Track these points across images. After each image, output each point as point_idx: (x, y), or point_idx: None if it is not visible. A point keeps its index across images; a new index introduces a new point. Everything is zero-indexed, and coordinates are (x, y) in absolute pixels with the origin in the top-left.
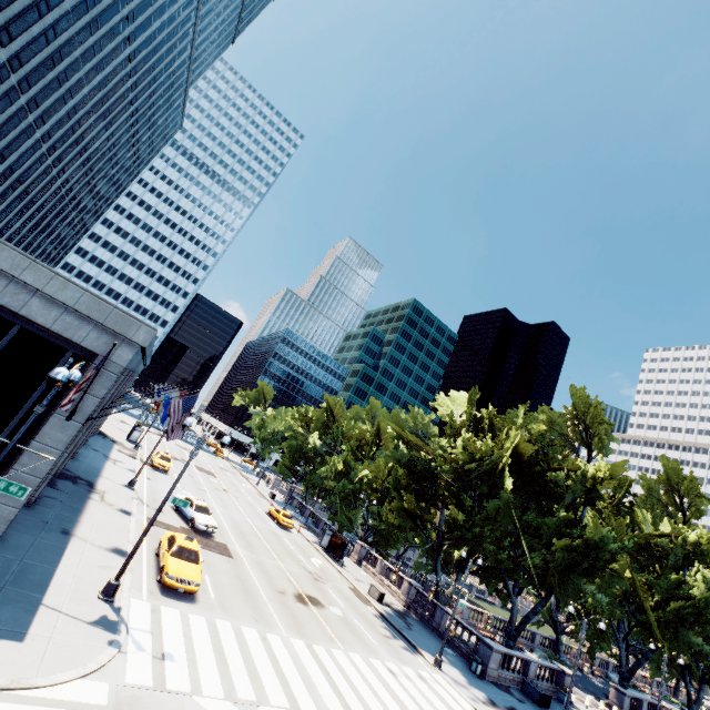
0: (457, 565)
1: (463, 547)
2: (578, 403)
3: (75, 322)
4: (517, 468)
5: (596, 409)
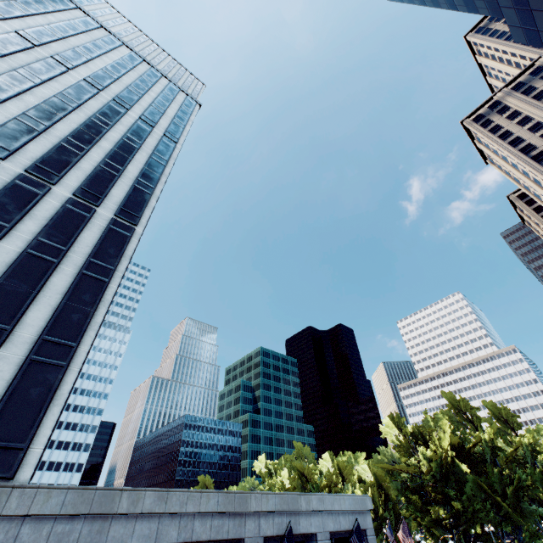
0: (461, 541)
1: (475, 525)
2: (452, 400)
3: (352, 517)
4: (456, 455)
5: (465, 402)
